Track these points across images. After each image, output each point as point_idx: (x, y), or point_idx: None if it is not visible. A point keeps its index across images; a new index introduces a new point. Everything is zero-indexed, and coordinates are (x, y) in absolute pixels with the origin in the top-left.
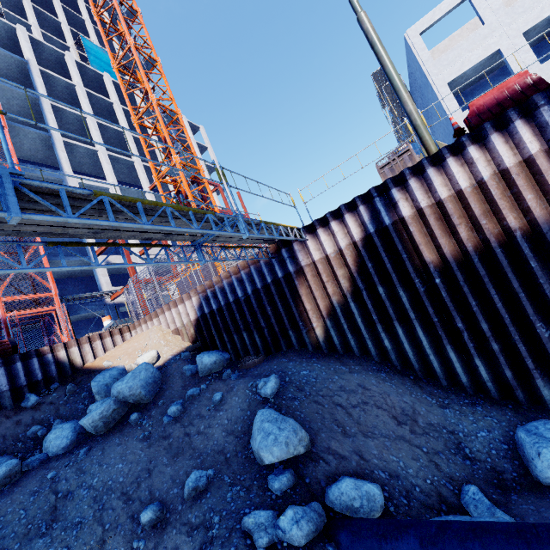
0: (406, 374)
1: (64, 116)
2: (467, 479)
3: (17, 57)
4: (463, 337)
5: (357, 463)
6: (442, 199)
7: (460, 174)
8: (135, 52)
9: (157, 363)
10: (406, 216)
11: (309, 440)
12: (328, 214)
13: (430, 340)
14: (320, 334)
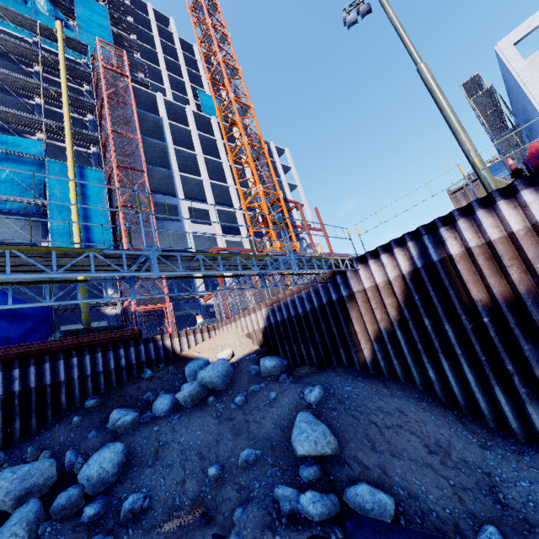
0: (450, 408)
1: (182, 155)
2: (492, 520)
3: (156, 116)
4: (513, 380)
5: (378, 476)
6: (491, 240)
7: (511, 217)
8: (234, 104)
9: (232, 360)
10: (454, 254)
11: (339, 446)
12: (379, 247)
13: (477, 378)
14: (367, 356)
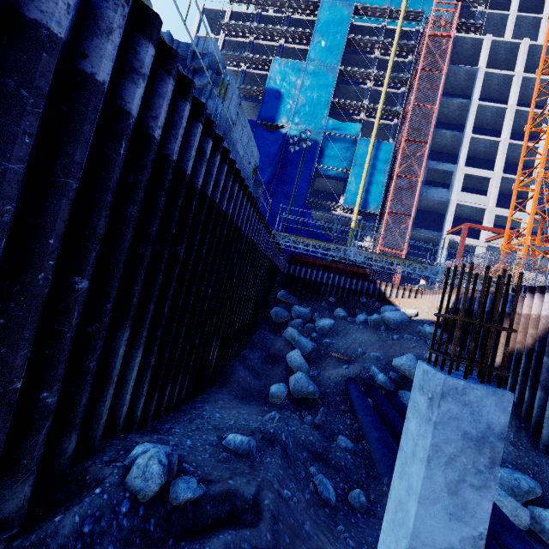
0: (522, 421)
1: (486, 111)
2: None
3: (471, 68)
4: None
5: None
6: None
7: None
8: None
9: (414, 318)
10: None
11: None
12: (547, 286)
13: None
14: (497, 361)
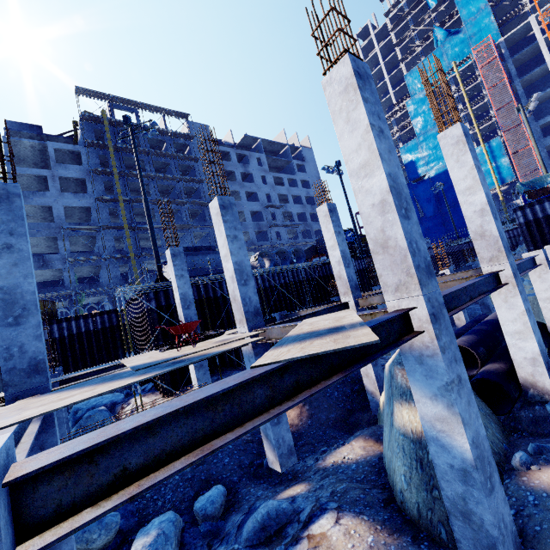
0: None
1: None
2: None
3: (531, 45)
4: None
5: None
6: None
7: None
8: None
9: None
10: None
11: None
12: None
13: None
14: None
